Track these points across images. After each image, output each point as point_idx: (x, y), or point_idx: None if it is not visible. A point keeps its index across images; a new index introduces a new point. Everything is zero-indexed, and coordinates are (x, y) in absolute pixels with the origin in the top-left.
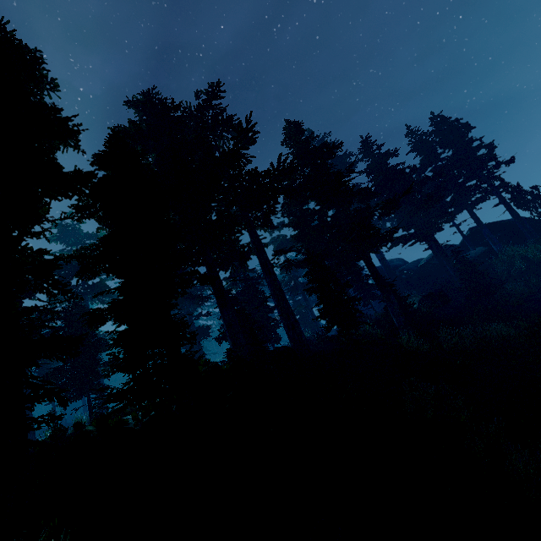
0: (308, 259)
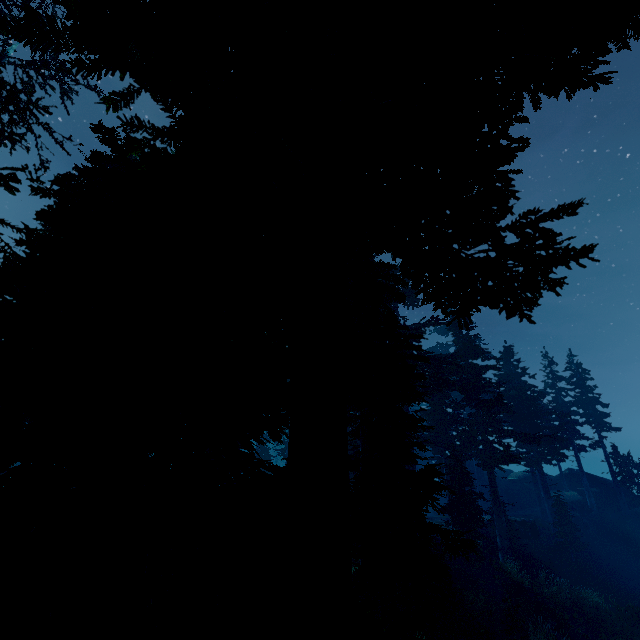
0: (452, 454)
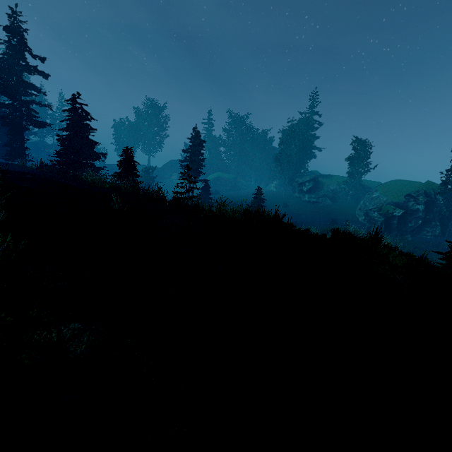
0: None
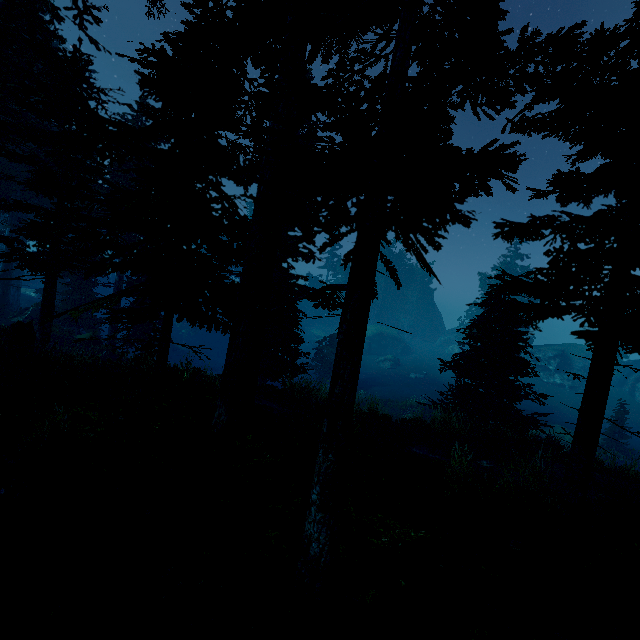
0: None
